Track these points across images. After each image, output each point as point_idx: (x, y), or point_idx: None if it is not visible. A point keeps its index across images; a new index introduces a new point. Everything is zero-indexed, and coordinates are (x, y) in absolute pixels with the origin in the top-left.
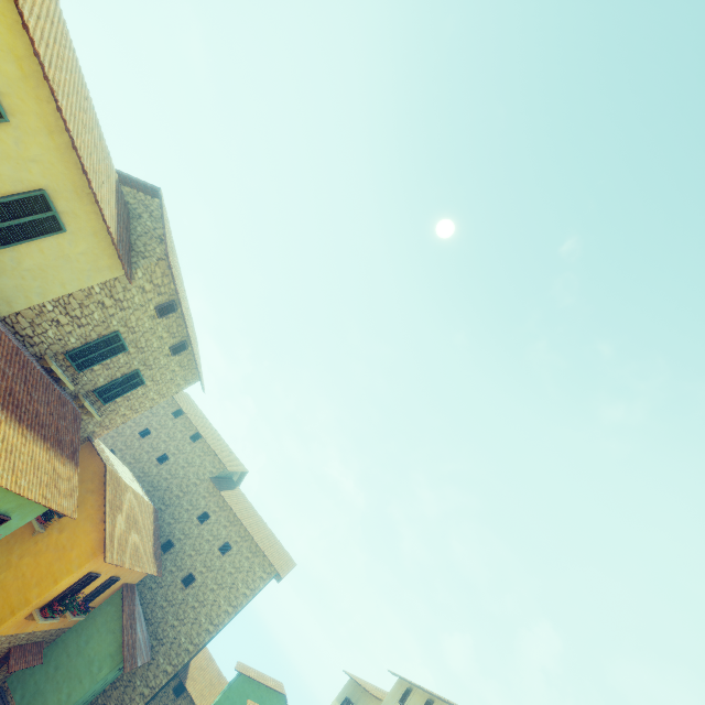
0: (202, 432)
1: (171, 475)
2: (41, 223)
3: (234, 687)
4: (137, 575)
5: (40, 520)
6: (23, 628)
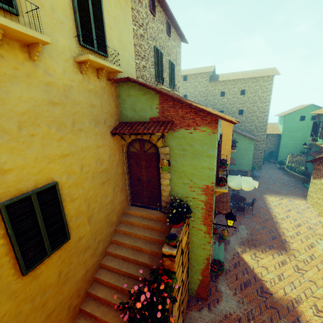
0: (185, 74)
1: (194, 97)
2: (93, 3)
3: (285, 120)
4: None
5: None
6: None
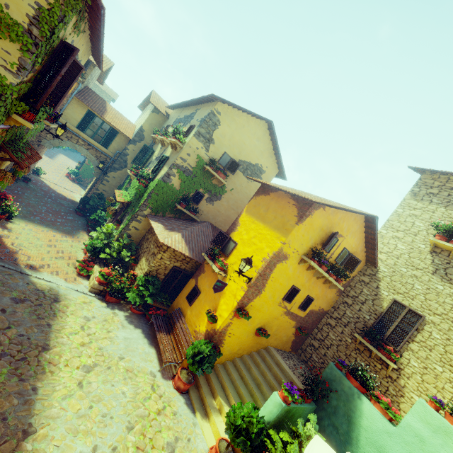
0: None
1: None
2: None
3: None
4: None
5: None
6: None
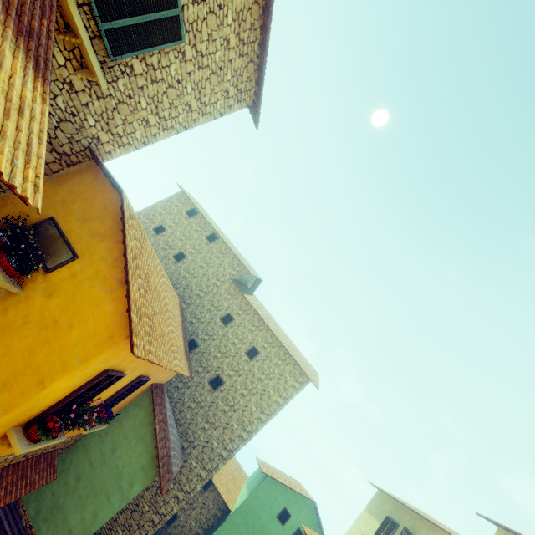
0: (218, 233)
1: (189, 274)
2: None
3: (261, 488)
4: (166, 375)
5: (7, 269)
6: (4, 450)
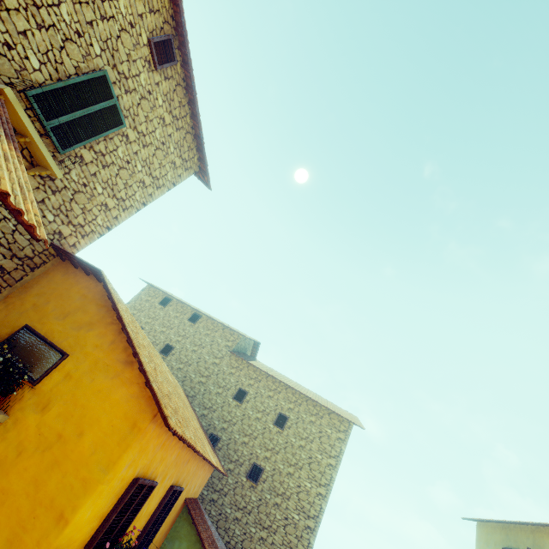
0: (199, 310)
1: (183, 363)
2: None
3: None
4: (198, 482)
5: None
6: None
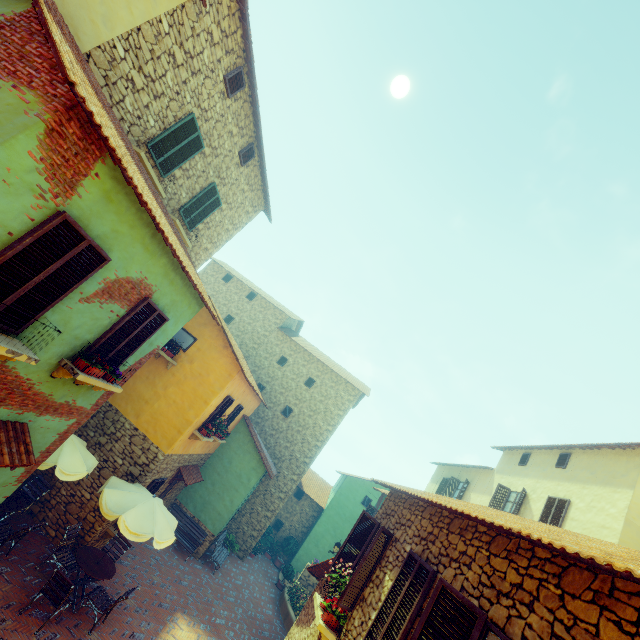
0: (255, 290)
1: (241, 332)
2: None
3: (343, 486)
4: (251, 408)
5: (168, 354)
6: (187, 449)
